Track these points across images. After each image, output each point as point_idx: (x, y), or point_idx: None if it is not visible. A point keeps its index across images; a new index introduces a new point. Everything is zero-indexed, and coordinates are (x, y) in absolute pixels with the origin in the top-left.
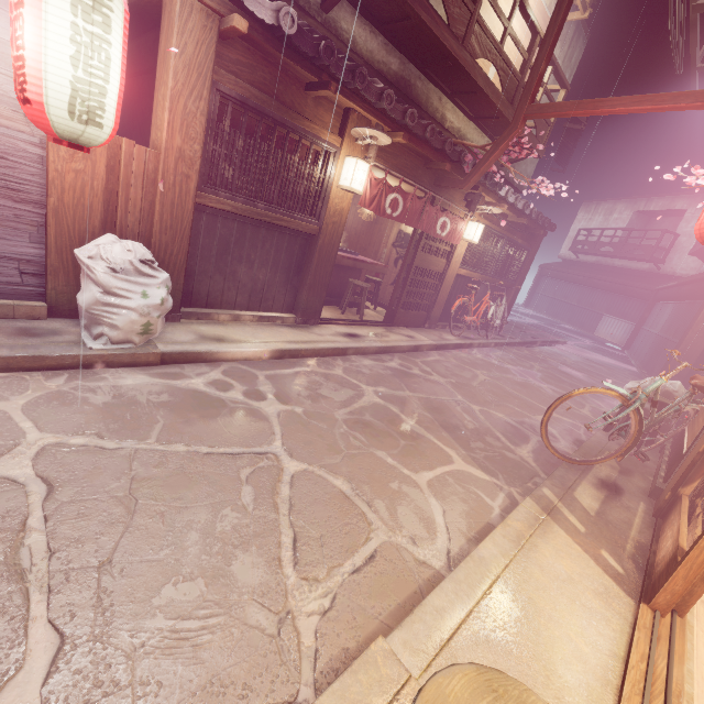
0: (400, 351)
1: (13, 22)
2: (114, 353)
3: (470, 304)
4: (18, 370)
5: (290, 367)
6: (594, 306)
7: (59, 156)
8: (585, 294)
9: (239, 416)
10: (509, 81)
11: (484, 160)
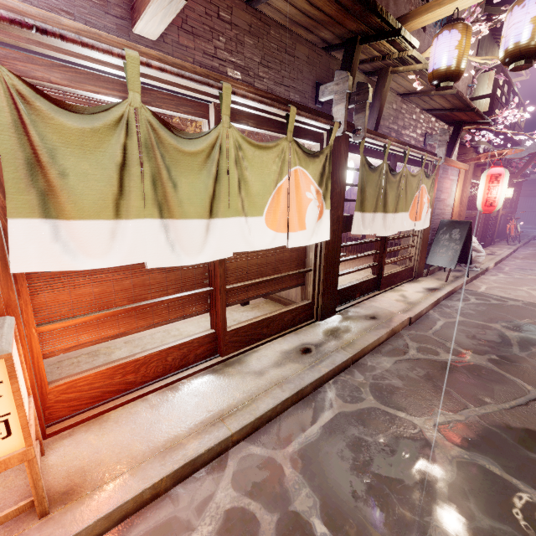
0: (508, 256)
1: (490, 190)
2: (481, 271)
3: (510, 227)
4: (474, 279)
5: (504, 268)
6: (533, 208)
7: (453, 216)
8: (522, 202)
9: (535, 280)
10: (512, 124)
11: (526, 164)
